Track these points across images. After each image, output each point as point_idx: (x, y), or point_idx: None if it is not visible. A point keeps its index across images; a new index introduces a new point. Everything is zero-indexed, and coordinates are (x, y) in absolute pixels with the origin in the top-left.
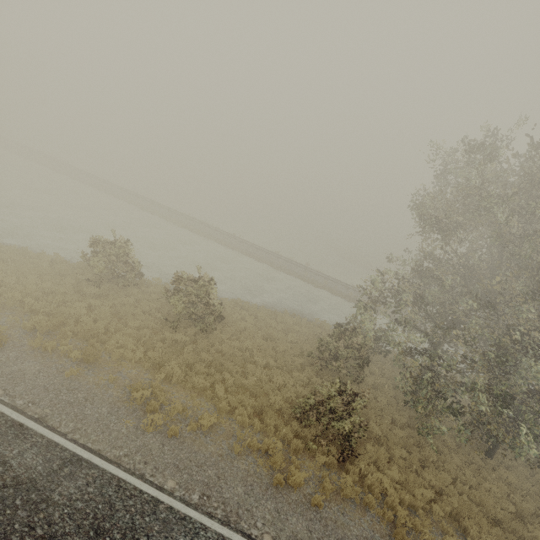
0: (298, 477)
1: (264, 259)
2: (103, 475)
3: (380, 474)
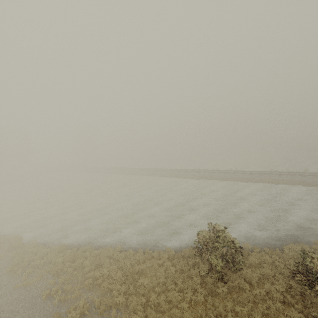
0: None
1: (272, 180)
2: None
3: None
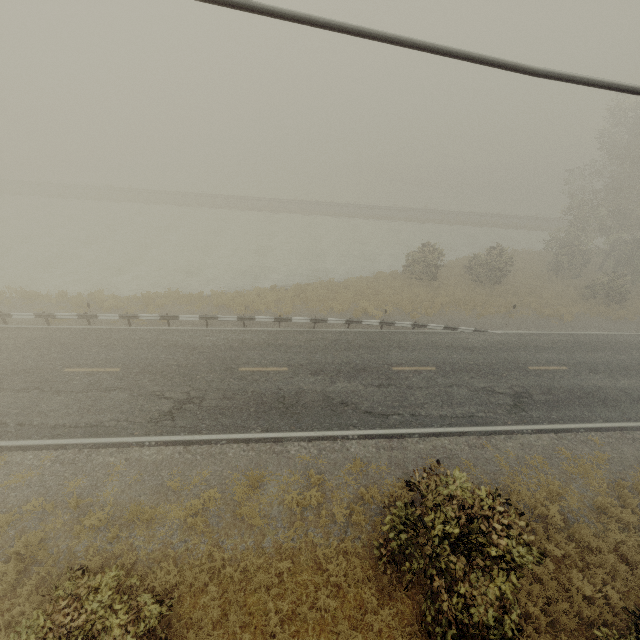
0: (621, 314)
1: (403, 217)
2: (582, 334)
3: (637, 303)
